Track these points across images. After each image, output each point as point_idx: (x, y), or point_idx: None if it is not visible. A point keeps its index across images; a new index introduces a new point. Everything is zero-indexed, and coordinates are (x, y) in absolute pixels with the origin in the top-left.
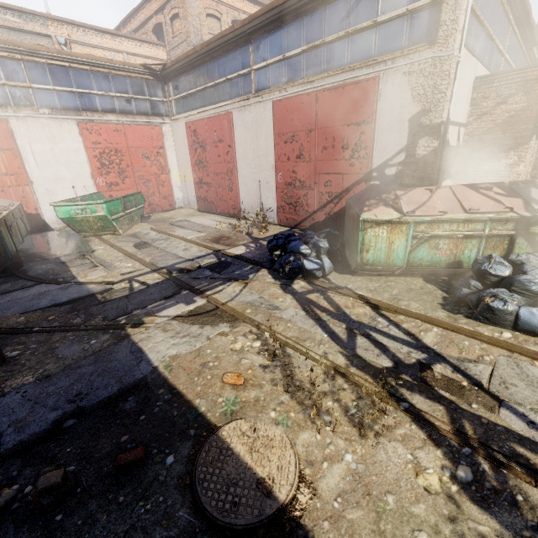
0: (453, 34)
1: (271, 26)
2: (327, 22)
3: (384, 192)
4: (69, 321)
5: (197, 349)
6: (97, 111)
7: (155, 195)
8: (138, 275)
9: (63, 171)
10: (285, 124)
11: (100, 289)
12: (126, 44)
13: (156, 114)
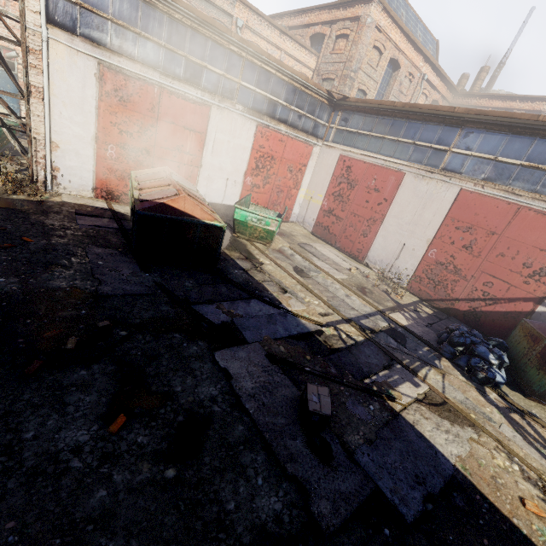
0: None
1: (496, 127)
2: None
3: None
4: (327, 369)
5: (470, 454)
6: (274, 118)
7: (280, 205)
8: (336, 321)
9: (227, 163)
10: (465, 214)
11: (314, 329)
12: (288, 43)
13: (314, 135)
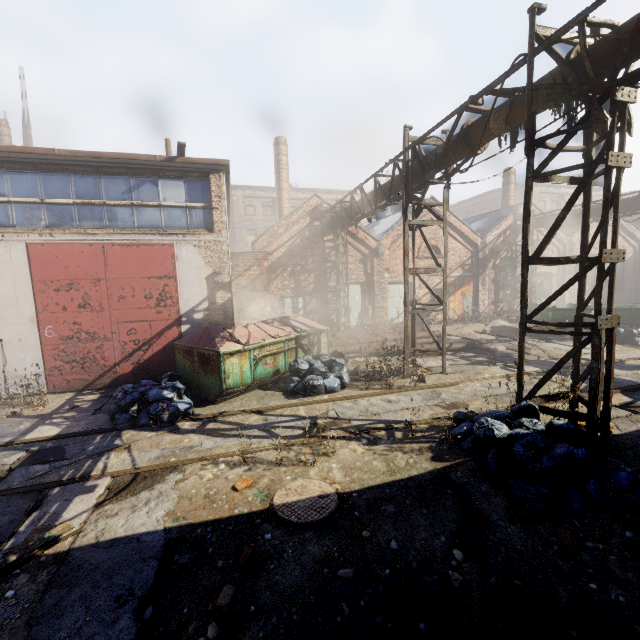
0: (224, 229)
1: (16, 165)
2: (106, 188)
3: (220, 331)
4: None
5: (180, 498)
6: None
7: None
8: None
9: None
10: (54, 271)
11: None
12: None
13: None
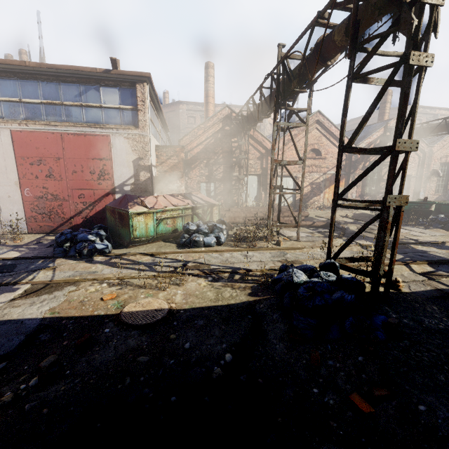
0: (146, 126)
1: (2, 74)
2: (63, 92)
3: (134, 198)
4: None
5: (64, 301)
6: None
7: None
8: None
9: None
10: (29, 150)
11: None
12: None
13: None
